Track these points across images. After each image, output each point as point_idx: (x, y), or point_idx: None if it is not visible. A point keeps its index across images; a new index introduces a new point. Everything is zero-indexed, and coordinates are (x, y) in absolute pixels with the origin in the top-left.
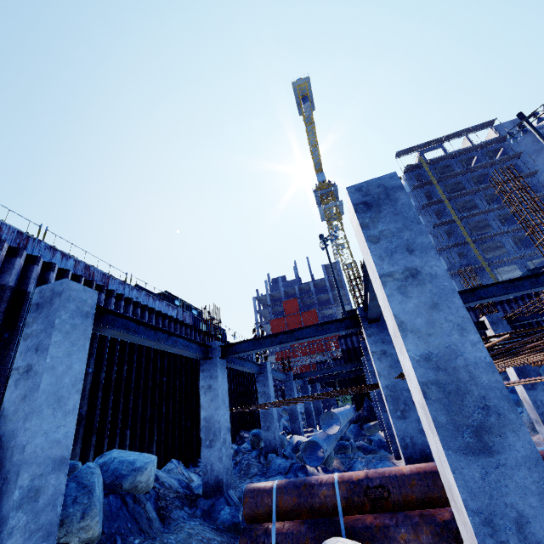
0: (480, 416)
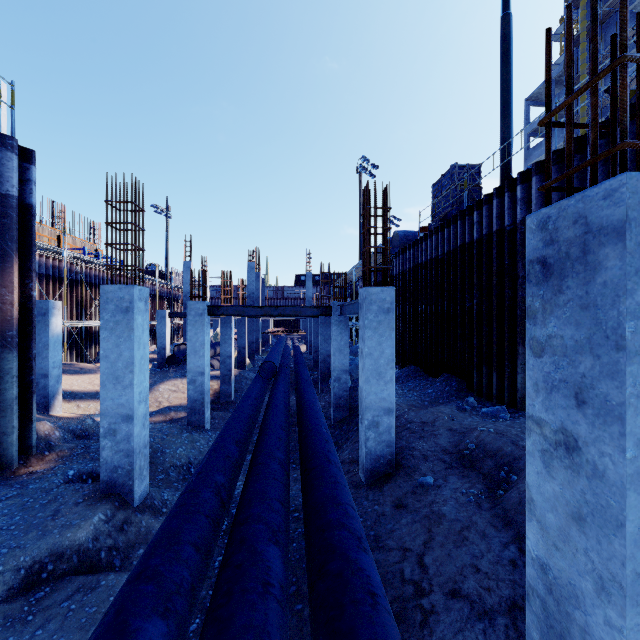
0: None
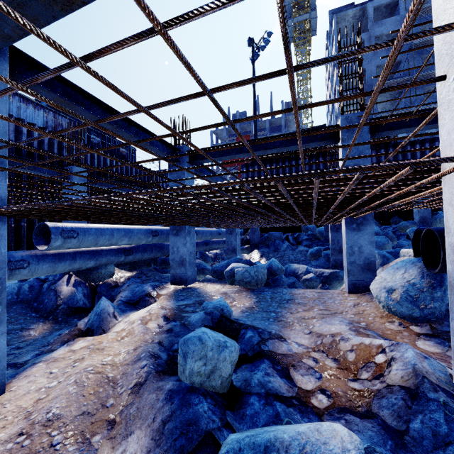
0: None
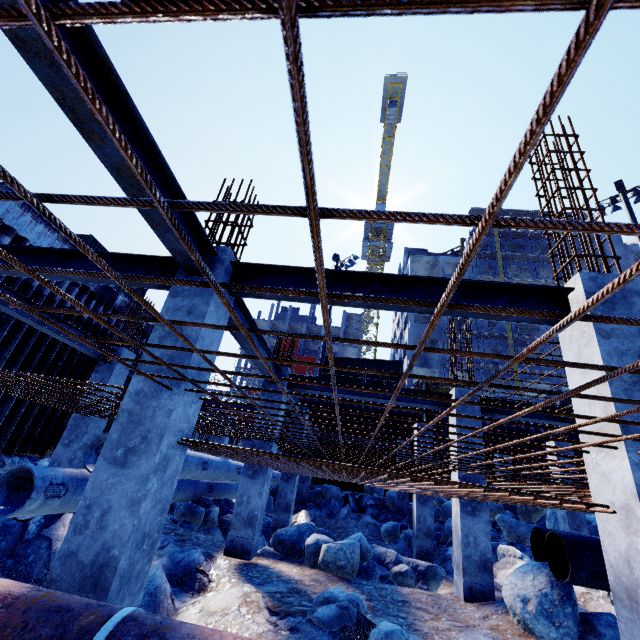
0: None
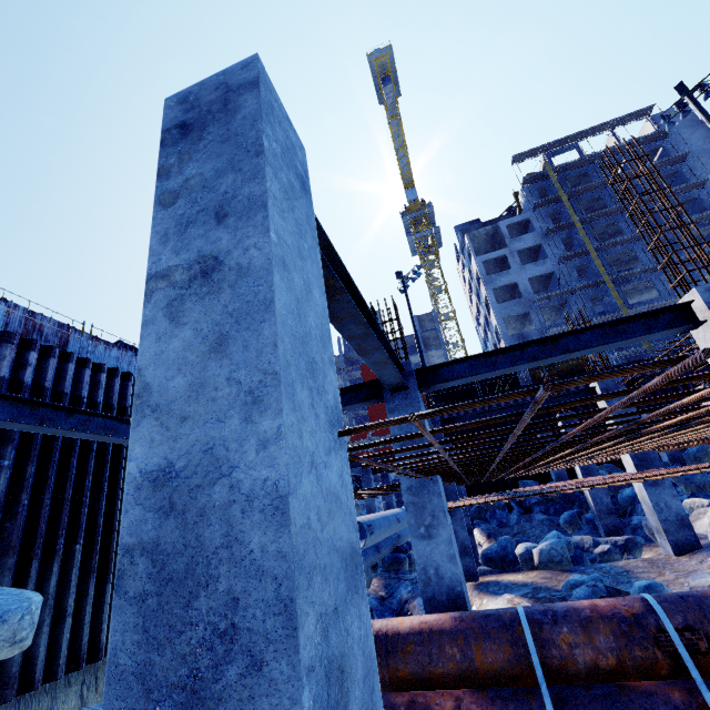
0: (209, 658)
